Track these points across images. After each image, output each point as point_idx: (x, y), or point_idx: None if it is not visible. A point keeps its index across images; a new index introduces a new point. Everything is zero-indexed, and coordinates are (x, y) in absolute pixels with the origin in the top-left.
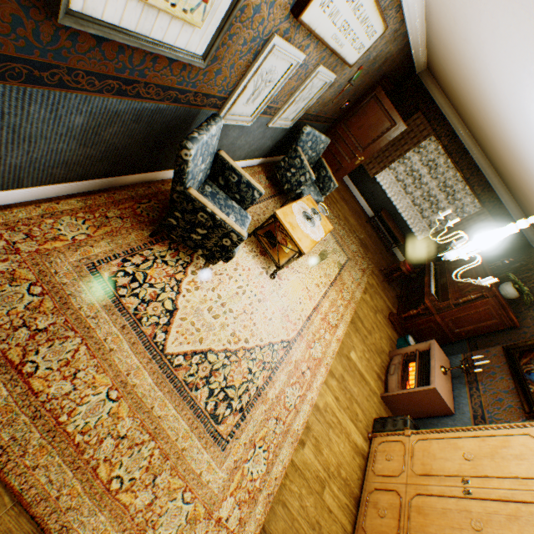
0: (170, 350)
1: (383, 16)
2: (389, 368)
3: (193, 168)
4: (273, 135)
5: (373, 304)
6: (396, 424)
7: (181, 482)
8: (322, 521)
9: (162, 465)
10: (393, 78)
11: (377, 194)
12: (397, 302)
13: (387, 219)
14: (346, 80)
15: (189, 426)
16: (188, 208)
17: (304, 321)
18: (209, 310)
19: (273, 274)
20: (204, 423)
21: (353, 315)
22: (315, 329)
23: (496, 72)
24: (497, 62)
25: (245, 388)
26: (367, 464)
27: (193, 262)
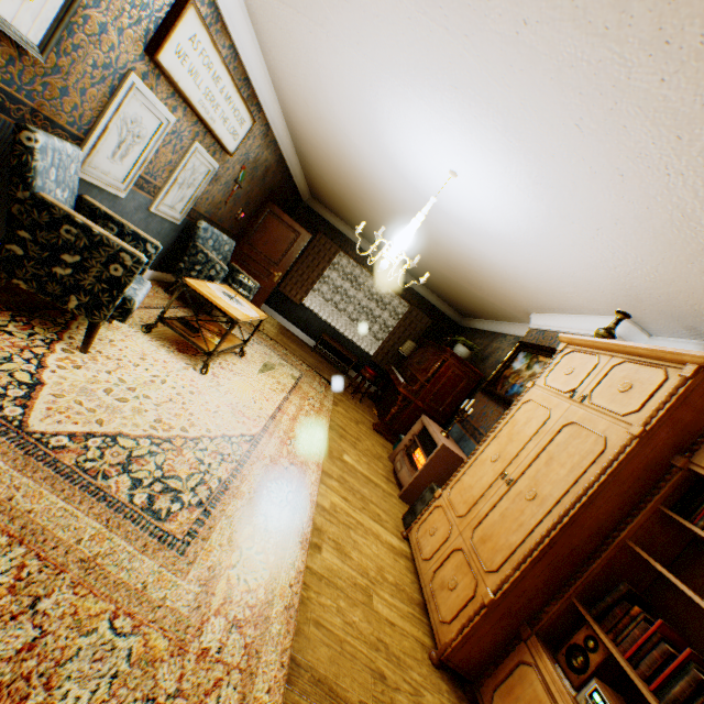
0: (38, 430)
1: (246, 104)
2: (395, 467)
3: (45, 174)
4: (161, 232)
5: (351, 416)
6: (425, 498)
7: (103, 605)
8: (387, 638)
9: (50, 586)
10: (283, 198)
11: (312, 320)
12: (378, 417)
13: (332, 340)
14: (233, 179)
15: (103, 526)
16: (44, 220)
17: (267, 420)
18: (108, 393)
19: (204, 367)
20: (133, 521)
21: (331, 423)
22: (287, 428)
23: (352, 130)
24: (348, 117)
25: (200, 481)
26: (415, 560)
27: (63, 341)
